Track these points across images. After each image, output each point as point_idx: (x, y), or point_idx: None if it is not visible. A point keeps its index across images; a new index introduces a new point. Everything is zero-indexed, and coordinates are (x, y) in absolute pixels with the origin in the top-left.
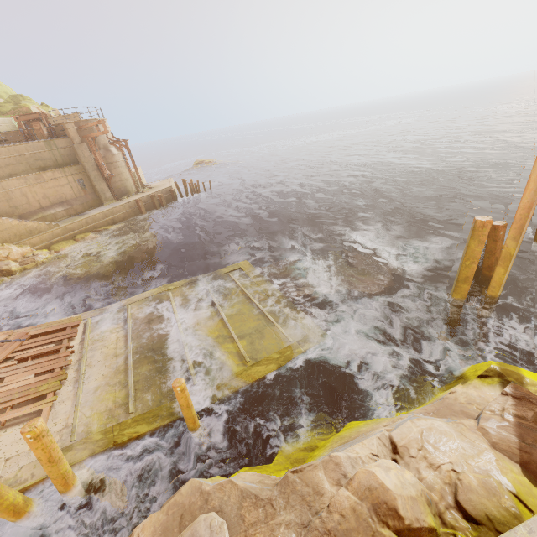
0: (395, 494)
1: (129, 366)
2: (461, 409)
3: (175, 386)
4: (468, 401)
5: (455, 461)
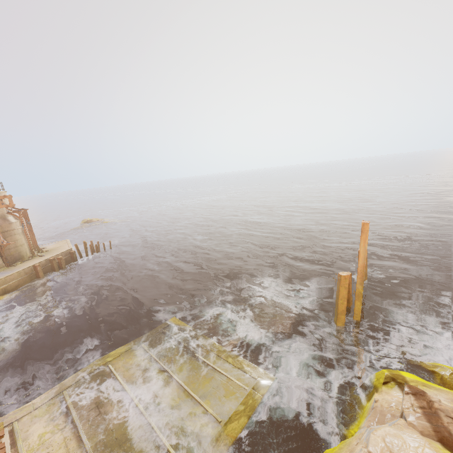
0: None
1: None
2: (389, 413)
3: None
4: (389, 405)
5: None
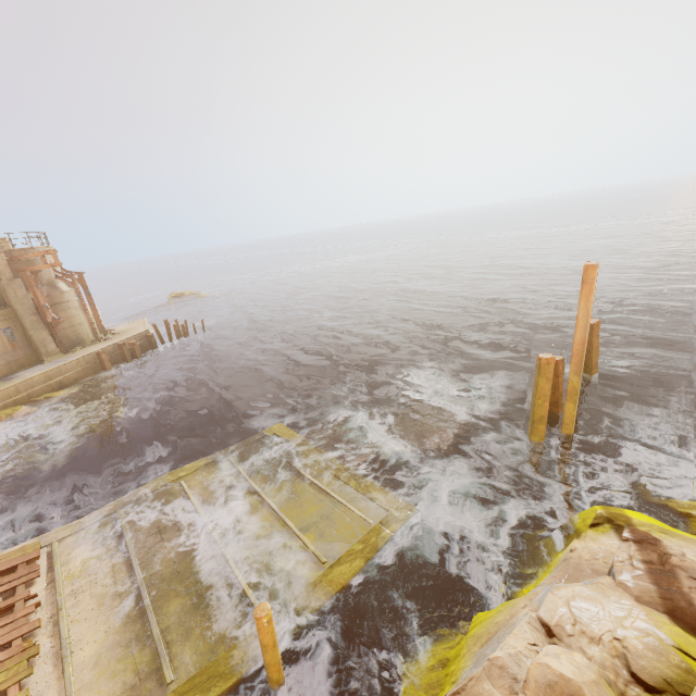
0: (578, 682)
1: (147, 607)
2: (590, 568)
3: (261, 616)
4: (593, 556)
5: (612, 628)
